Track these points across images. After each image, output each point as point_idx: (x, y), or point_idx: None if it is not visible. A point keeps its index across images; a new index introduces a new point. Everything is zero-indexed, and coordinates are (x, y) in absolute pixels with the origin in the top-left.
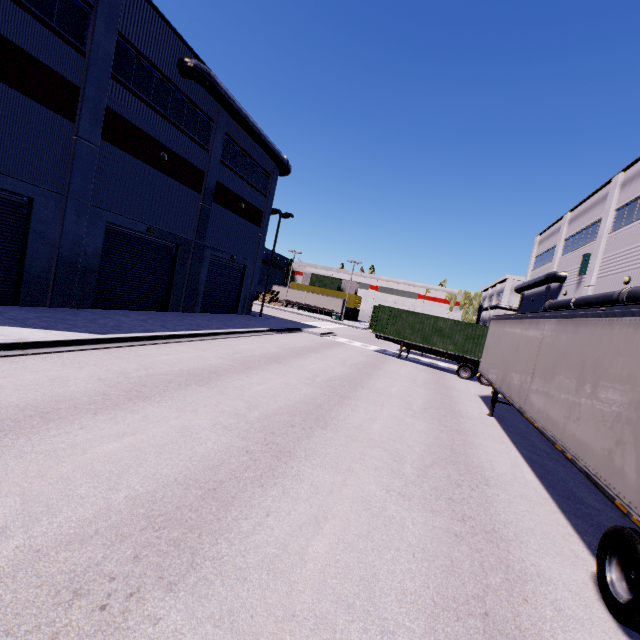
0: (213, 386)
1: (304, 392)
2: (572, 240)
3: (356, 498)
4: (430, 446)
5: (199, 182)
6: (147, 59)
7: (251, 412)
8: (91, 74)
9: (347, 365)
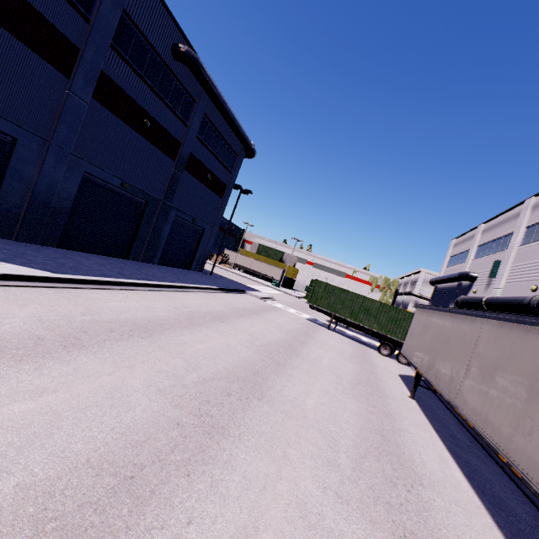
0: (156, 340)
1: (243, 355)
2: (484, 247)
3: (291, 498)
4: (362, 430)
5: (175, 151)
6: (145, 38)
7: (189, 374)
8: (92, 39)
9: (283, 331)
